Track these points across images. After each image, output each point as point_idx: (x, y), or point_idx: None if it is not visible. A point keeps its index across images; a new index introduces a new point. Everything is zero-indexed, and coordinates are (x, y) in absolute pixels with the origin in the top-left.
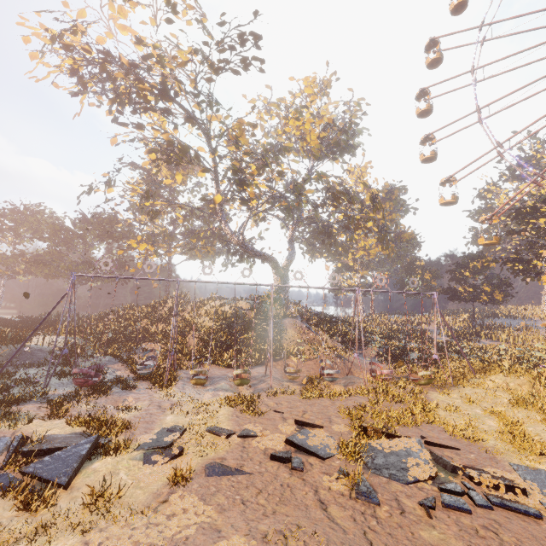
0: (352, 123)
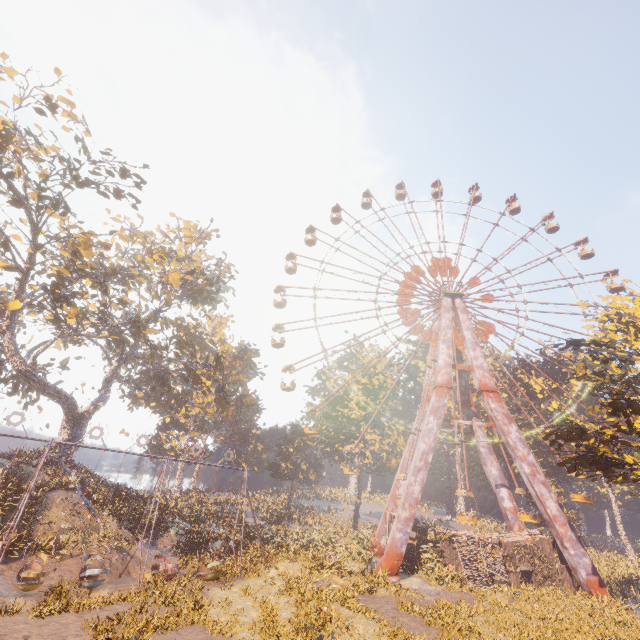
0: (220, 279)
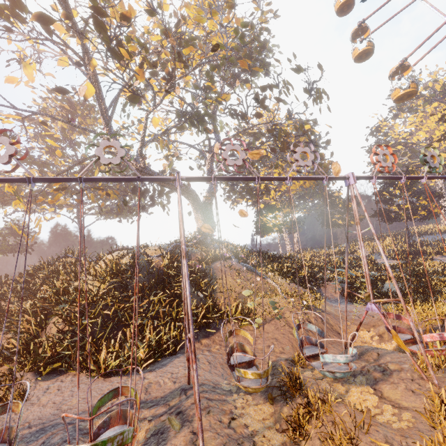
0: (263, 28)
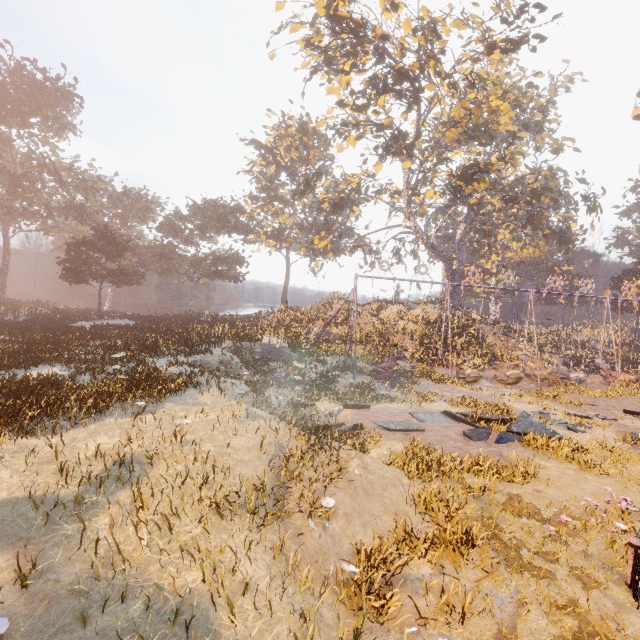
0: (550, 101)
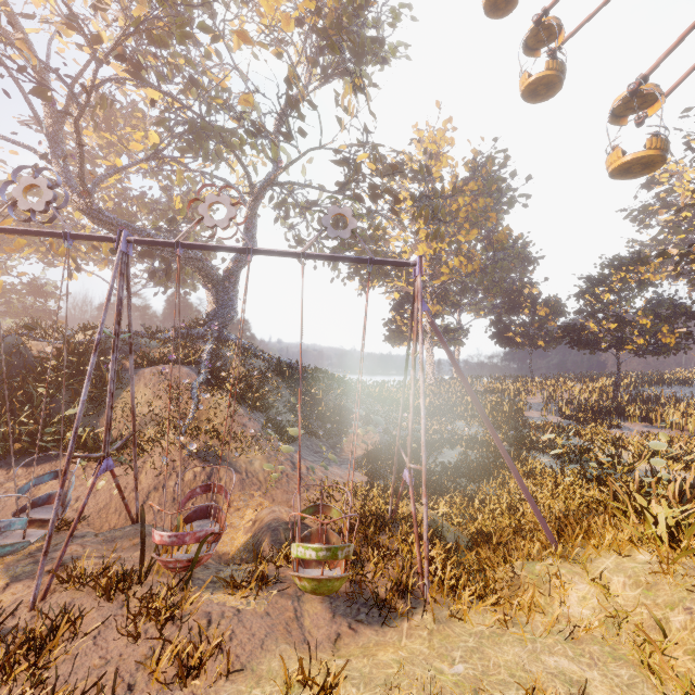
0: None
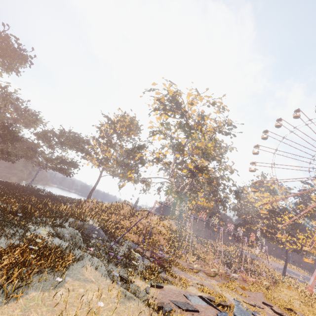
0: (224, 152)
